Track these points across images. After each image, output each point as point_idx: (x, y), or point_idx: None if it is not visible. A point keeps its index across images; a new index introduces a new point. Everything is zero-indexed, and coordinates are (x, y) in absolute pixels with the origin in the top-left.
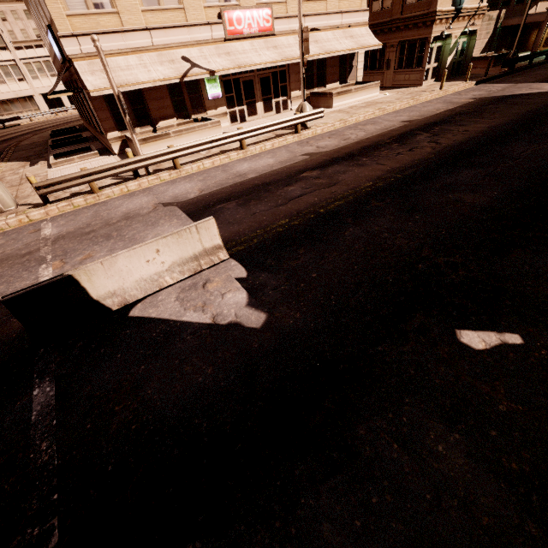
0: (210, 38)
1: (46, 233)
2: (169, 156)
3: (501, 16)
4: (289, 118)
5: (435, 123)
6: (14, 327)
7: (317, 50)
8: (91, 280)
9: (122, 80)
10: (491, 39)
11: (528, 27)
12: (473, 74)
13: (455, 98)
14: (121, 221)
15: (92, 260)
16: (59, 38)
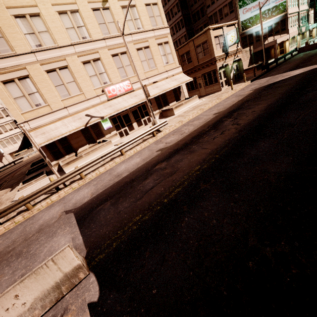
0: (99, 102)
1: None
2: (76, 173)
3: (251, 49)
4: (147, 130)
5: (233, 111)
6: None
7: (158, 91)
8: None
9: (52, 135)
10: (251, 59)
11: (268, 49)
12: (247, 77)
13: (241, 93)
14: (34, 234)
15: None
16: (17, 125)
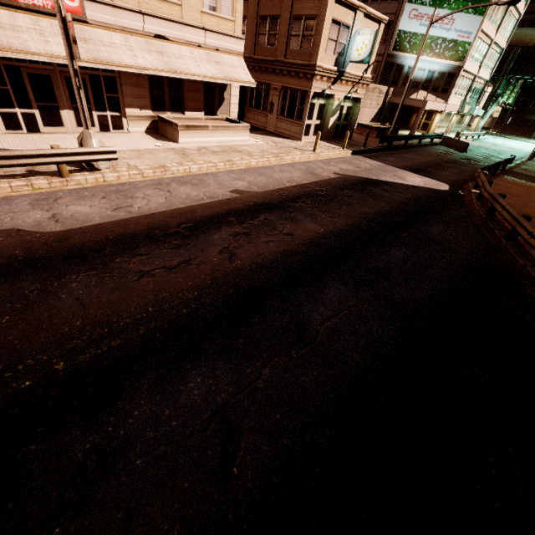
0: None
1: None
2: None
3: (389, 93)
4: (33, 152)
5: (267, 206)
6: None
7: (158, 63)
8: None
9: None
10: (381, 111)
11: (411, 109)
12: (355, 141)
13: (320, 168)
14: None
15: None
16: None
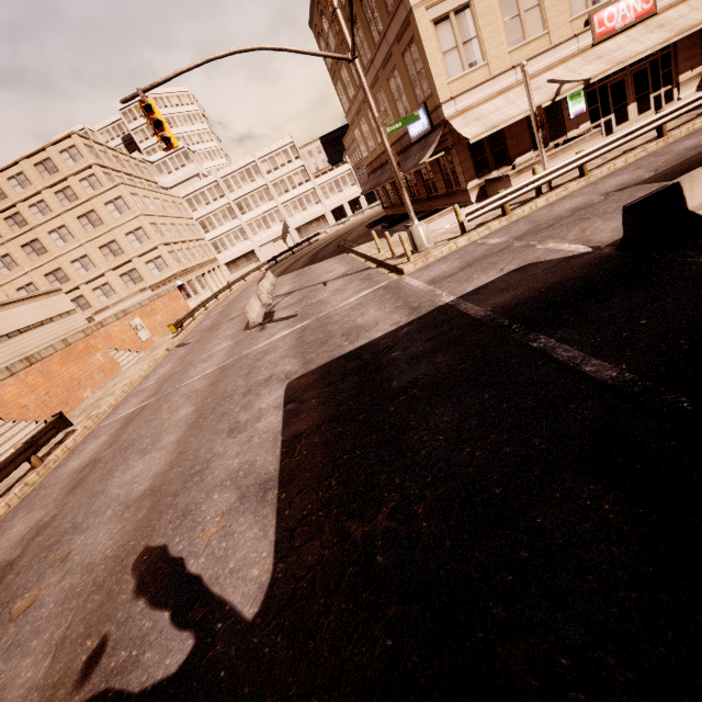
0: (575, 51)
1: (496, 241)
2: (579, 162)
3: None
4: None
5: None
6: (585, 261)
7: None
8: (690, 189)
9: (494, 121)
10: None
11: None
12: None
13: None
14: (576, 212)
15: (595, 228)
16: (441, 105)
